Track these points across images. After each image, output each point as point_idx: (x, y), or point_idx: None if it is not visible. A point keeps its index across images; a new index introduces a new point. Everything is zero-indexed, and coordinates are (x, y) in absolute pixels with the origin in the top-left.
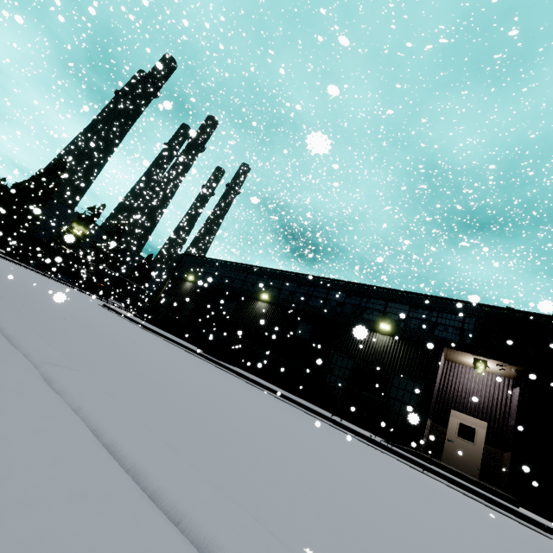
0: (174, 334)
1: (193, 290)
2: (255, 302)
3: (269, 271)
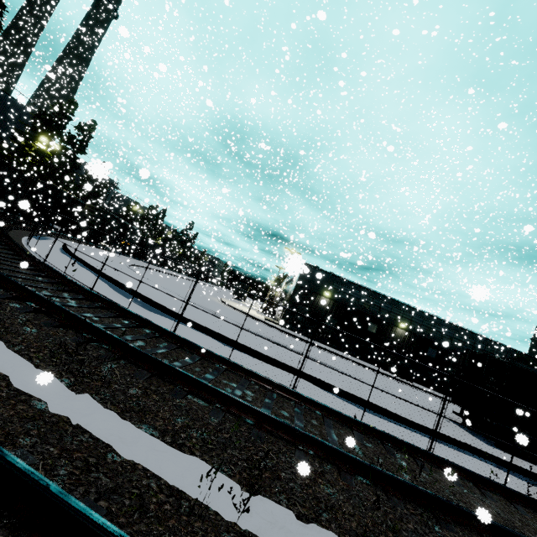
0: (324, 344)
1: (332, 306)
2: (394, 328)
3: (402, 305)
